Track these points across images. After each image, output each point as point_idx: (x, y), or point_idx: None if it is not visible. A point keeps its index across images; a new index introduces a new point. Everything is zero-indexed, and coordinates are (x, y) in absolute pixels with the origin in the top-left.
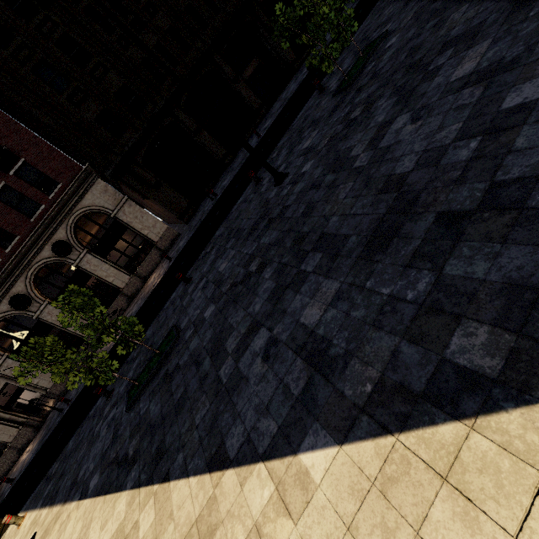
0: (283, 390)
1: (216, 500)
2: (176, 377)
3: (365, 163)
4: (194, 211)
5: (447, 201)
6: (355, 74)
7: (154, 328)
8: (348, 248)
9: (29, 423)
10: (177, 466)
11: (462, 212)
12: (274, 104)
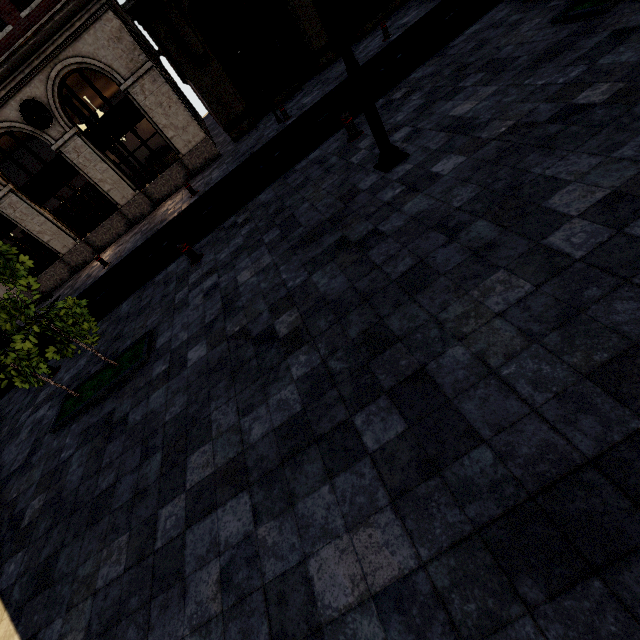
0: None
1: None
2: (115, 441)
3: (579, 255)
4: (250, 127)
5: None
6: None
7: (132, 305)
8: (465, 472)
9: None
10: None
11: None
12: None
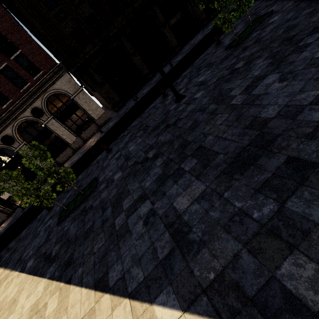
0: (152, 251)
1: (94, 312)
2: (89, 213)
3: (240, 103)
4: (122, 105)
5: (297, 150)
6: (244, 37)
7: (84, 175)
8: (216, 162)
9: (5, 211)
10: (77, 276)
11: (309, 162)
12: (185, 46)
